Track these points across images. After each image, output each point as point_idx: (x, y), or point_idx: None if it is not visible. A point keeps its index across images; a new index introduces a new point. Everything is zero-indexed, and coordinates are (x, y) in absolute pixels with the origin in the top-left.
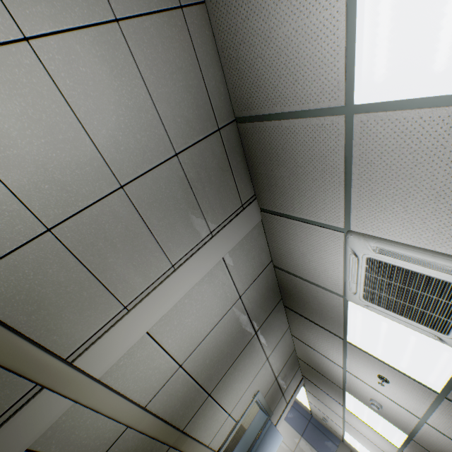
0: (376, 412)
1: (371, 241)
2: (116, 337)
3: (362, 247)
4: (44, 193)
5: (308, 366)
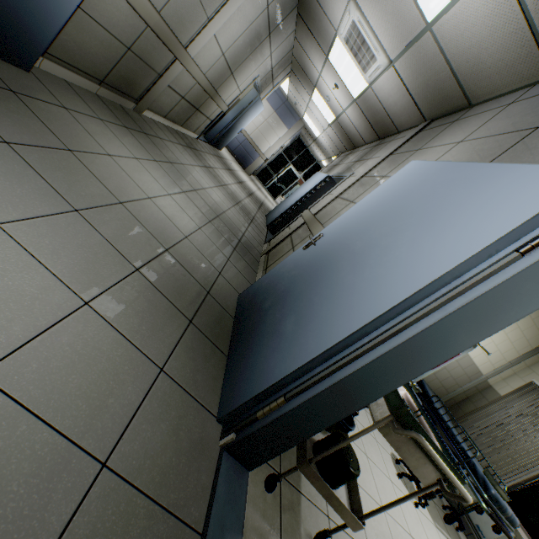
0: (326, 105)
1: (358, 13)
2: (202, 37)
3: (353, 13)
4: None
5: (298, 66)
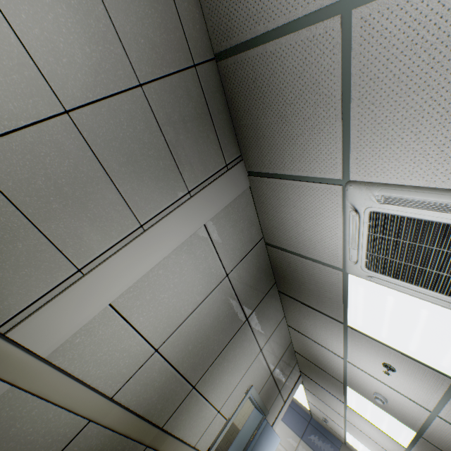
0: (381, 408)
1: (375, 190)
2: (67, 306)
3: (364, 199)
4: None
5: (306, 360)
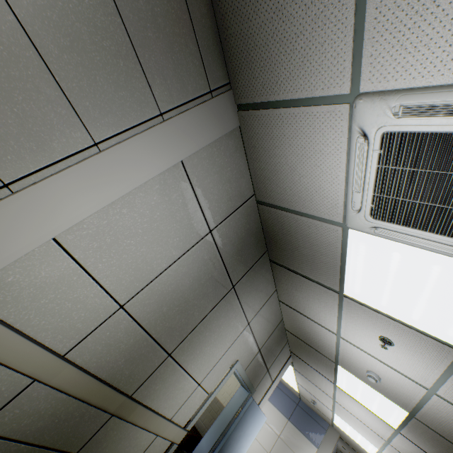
0: (373, 387)
1: (392, 99)
2: None
3: (377, 115)
4: None
5: (297, 339)
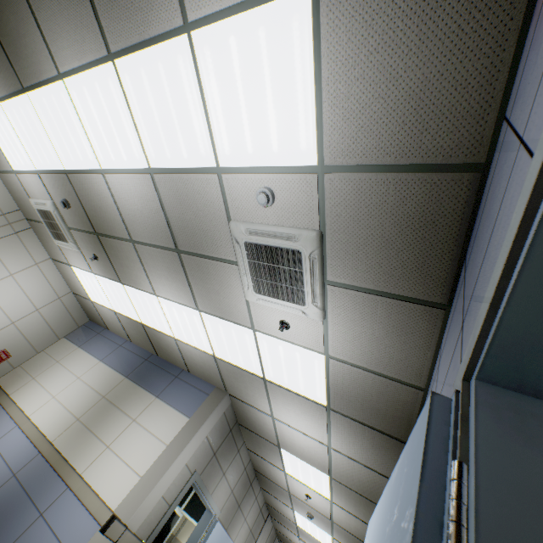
0: None
1: None
2: None
3: None
4: None
5: None
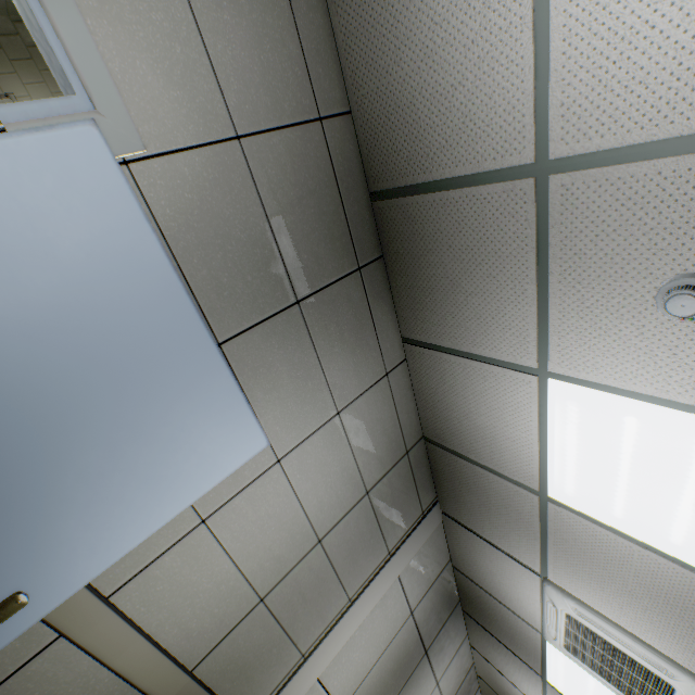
0: None
1: (570, 600)
2: (291, 689)
3: (560, 602)
4: (265, 570)
5: (493, 691)
